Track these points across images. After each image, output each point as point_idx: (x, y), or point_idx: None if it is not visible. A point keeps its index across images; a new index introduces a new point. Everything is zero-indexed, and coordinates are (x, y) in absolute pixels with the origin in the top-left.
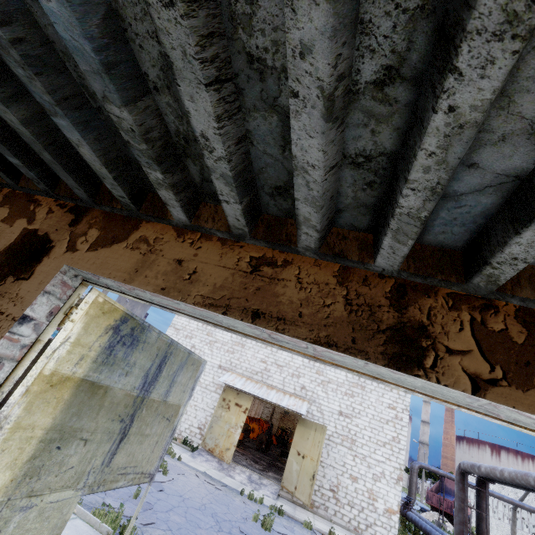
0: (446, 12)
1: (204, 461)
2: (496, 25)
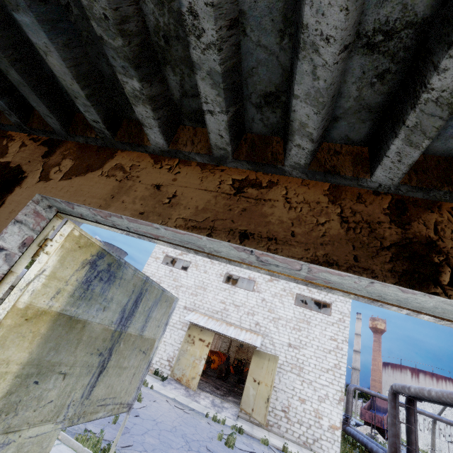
0: None
1: (173, 388)
2: None
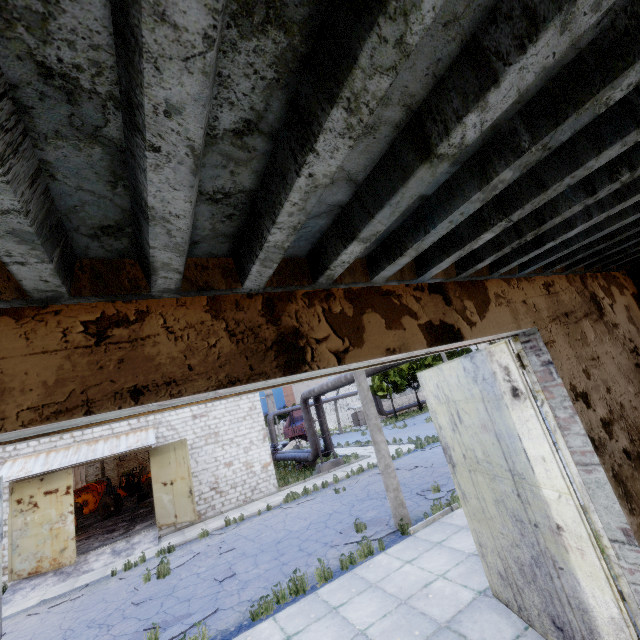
0: (298, 92)
1: (29, 592)
2: (341, 129)
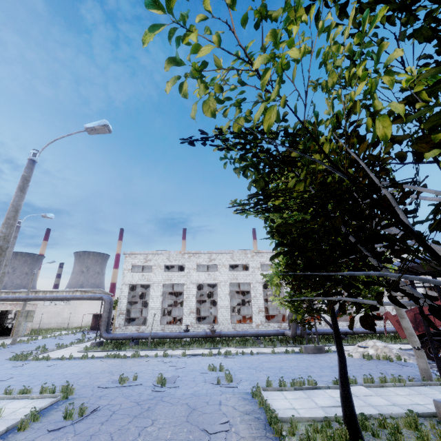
0: None
1: None
2: None
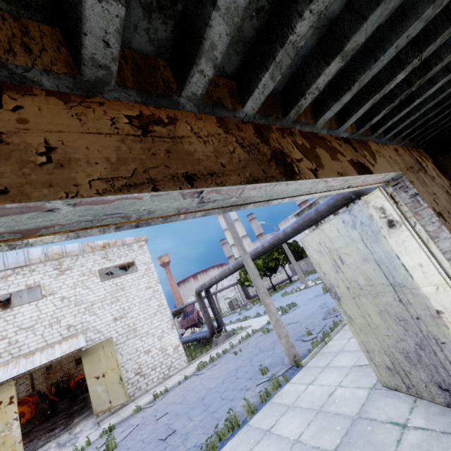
0: None
1: None
2: None
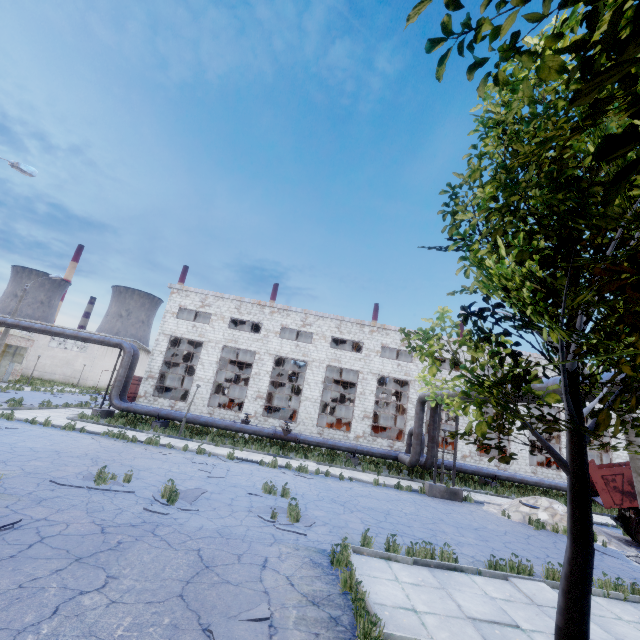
0: None
1: None
2: None
